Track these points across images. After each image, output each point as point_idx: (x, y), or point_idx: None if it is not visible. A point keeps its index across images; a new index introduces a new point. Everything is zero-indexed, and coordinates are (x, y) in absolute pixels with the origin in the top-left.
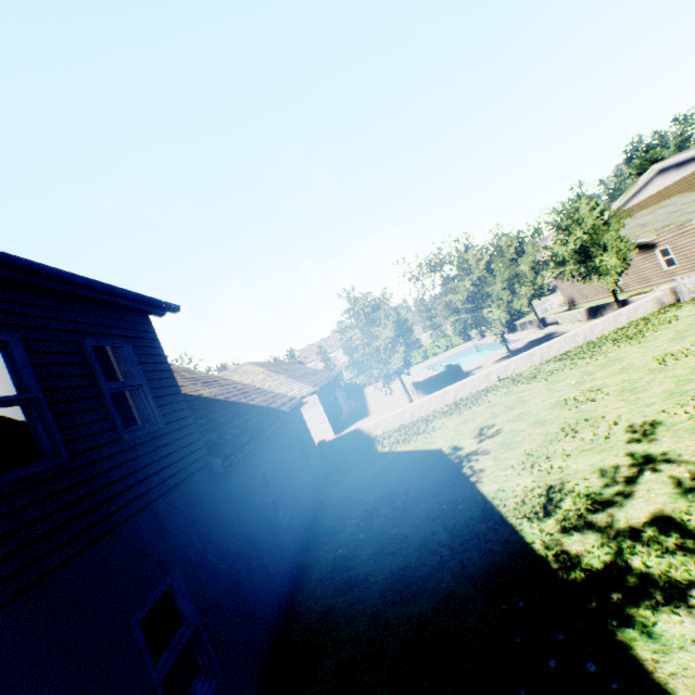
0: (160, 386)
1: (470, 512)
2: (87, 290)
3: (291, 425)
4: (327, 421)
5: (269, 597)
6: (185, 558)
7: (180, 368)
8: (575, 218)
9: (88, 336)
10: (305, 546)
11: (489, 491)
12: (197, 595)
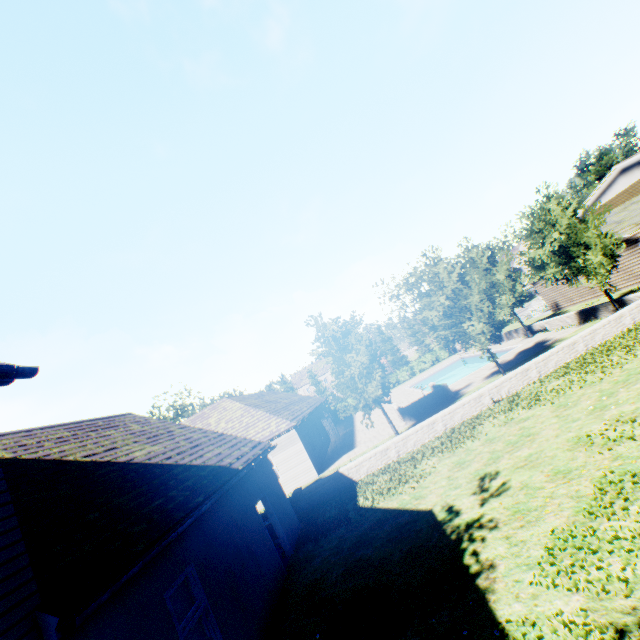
0: None
1: None
2: None
3: (248, 483)
4: (308, 459)
5: None
6: None
7: (135, 418)
8: (547, 220)
9: None
10: None
11: (510, 619)
12: None
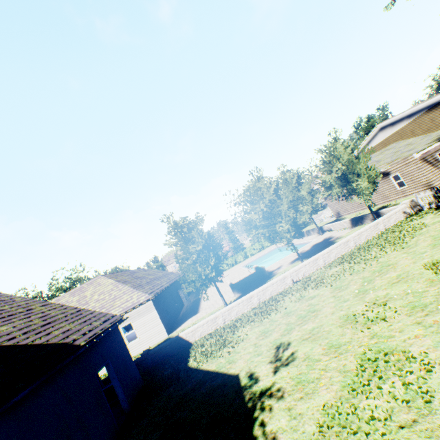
0: None
1: None
2: None
3: (91, 355)
4: (161, 323)
5: None
6: None
7: None
8: (334, 155)
9: None
10: None
11: None
12: None
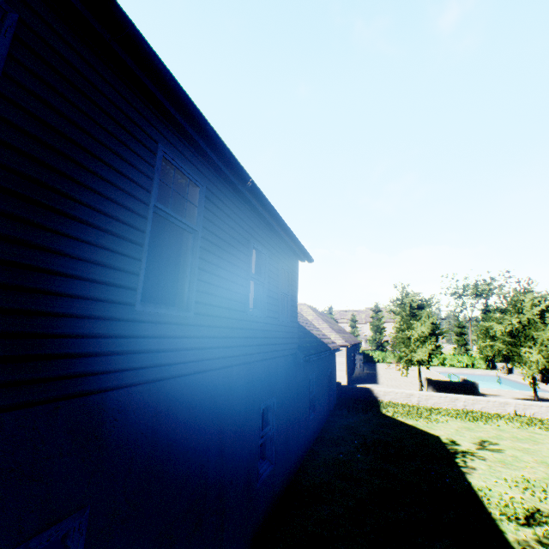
0: (292, 299)
1: (454, 487)
2: (291, 240)
3: (329, 359)
4: (344, 371)
5: (295, 451)
6: (278, 395)
7: None
8: None
9: (281, 262)
10: (315, 440)
11: (476, 483)
12: (277, 417)
